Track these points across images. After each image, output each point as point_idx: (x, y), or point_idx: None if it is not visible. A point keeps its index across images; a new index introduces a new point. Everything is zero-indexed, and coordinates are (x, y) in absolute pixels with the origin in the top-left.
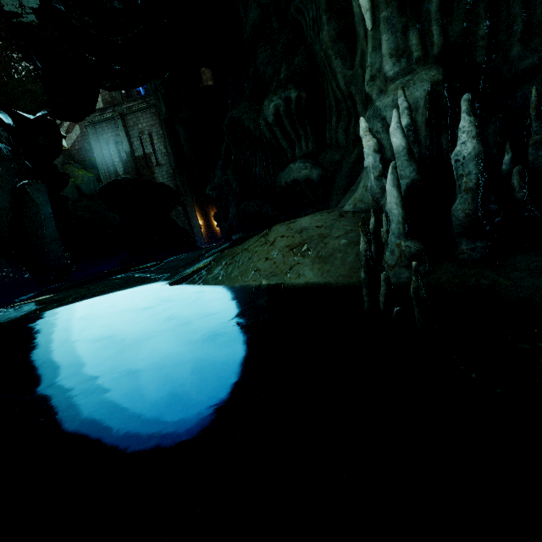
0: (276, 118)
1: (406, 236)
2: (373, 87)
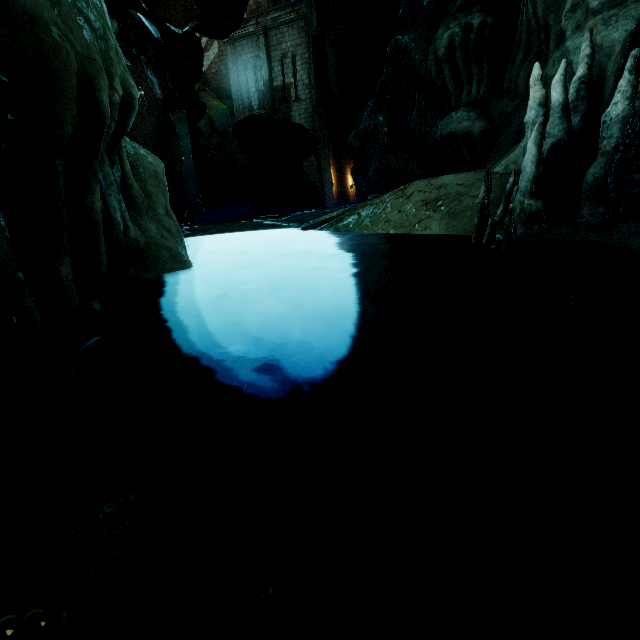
0: (448, 51)
1: (532, 195)
2: (570, 21)
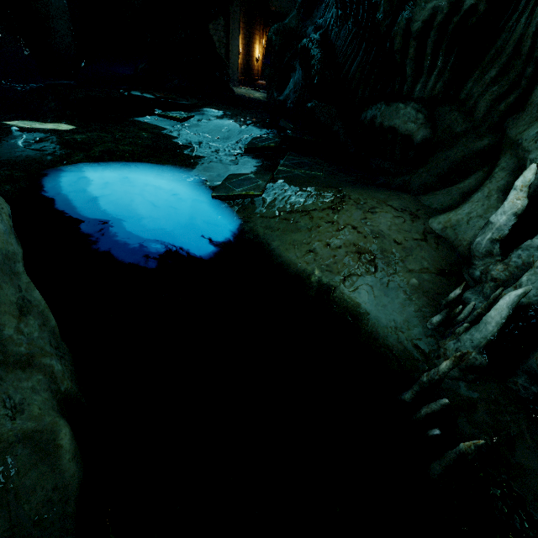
0: (424, 27)
1: (481, 350)
2: None
